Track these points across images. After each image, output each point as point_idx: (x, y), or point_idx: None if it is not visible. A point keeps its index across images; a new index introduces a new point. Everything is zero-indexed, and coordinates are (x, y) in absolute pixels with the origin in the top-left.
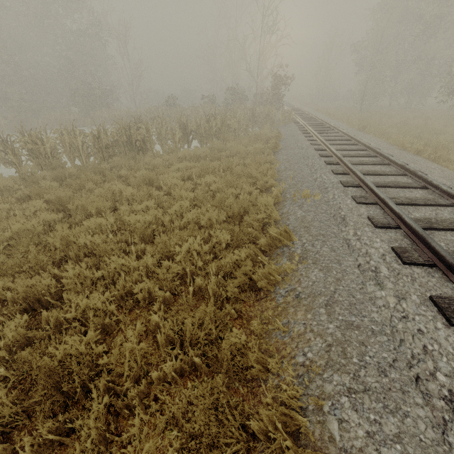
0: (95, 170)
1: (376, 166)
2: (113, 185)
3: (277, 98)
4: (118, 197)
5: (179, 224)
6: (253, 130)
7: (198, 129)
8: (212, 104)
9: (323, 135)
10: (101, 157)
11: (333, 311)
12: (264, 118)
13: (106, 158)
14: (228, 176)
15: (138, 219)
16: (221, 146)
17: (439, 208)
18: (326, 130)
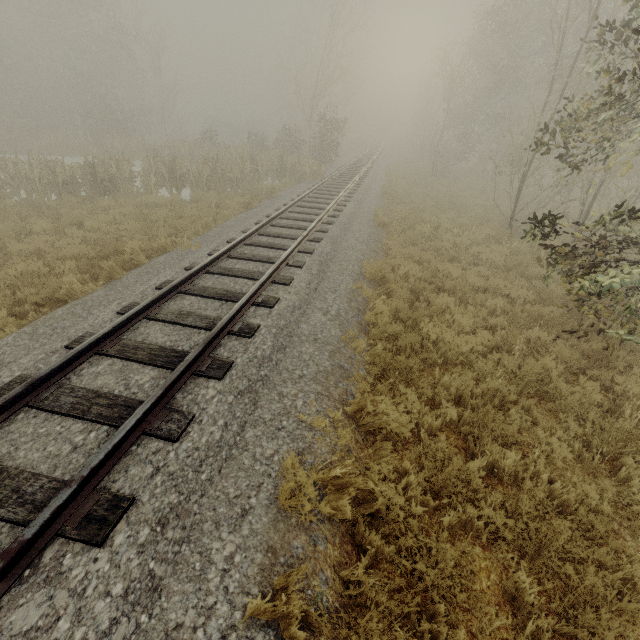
0: (34, 205)
1: (297, 230)
2: (36, 221)
3: (329, 146)
4: (32, 231)
5: (57, 256)
6: (260, 183)
7: (190, 174)
8: (260, 145)
9: (316, 197)
10: (58, 193)
11: (73, 307)
12: (291, 169)
13: (63, 195)
14: (141, 224)
15: (19, 247)
16: (199, 196)
17: (266, 265)
18: (336, 191)
